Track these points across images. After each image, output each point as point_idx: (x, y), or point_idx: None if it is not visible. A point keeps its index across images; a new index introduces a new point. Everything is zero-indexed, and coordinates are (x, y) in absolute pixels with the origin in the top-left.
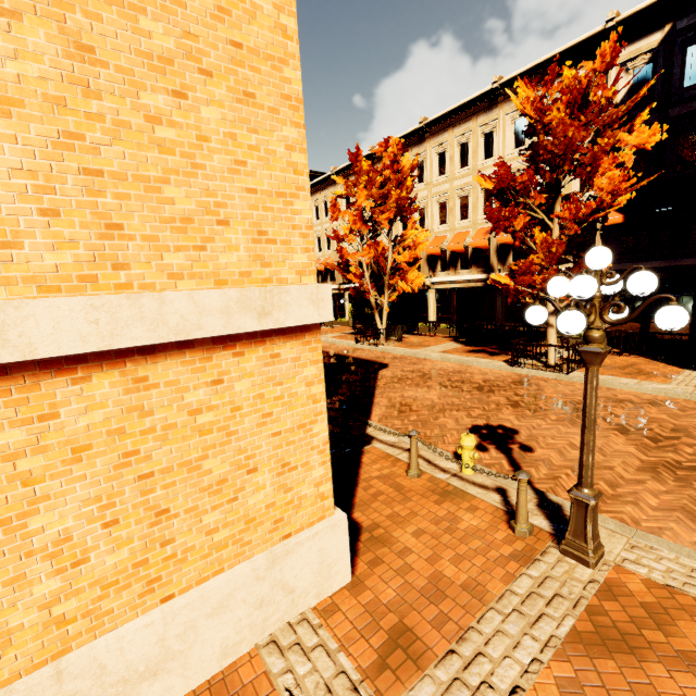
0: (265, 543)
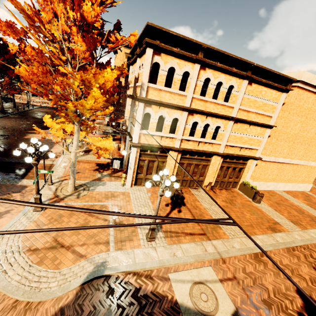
0: (307, 183)
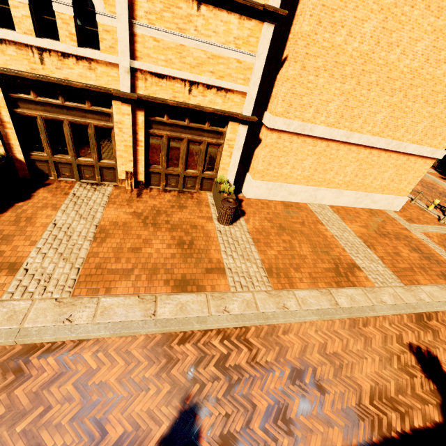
0: (395, 194)
